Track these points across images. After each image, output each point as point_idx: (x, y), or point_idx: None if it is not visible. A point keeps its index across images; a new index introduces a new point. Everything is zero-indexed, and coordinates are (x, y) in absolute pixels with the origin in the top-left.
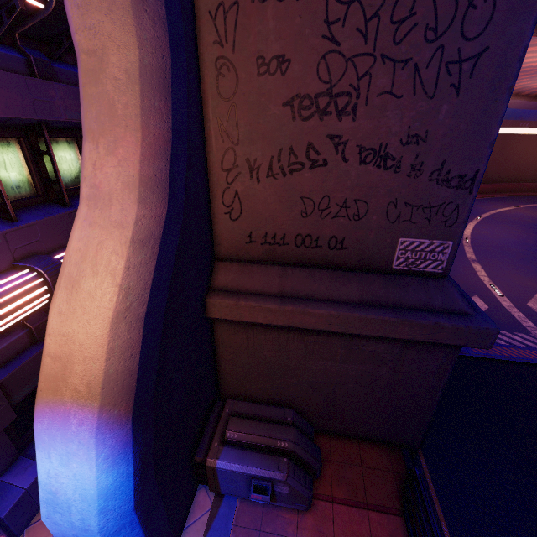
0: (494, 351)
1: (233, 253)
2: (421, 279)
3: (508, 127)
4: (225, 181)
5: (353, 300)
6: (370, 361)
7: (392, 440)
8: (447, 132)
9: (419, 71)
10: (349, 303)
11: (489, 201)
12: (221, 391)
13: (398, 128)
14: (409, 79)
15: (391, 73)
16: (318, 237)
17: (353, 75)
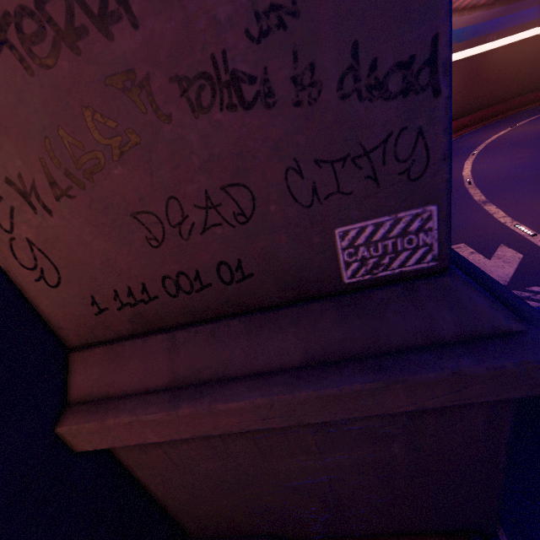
0: None
1: (88, 335)
2: (403, 288)
3: (474, 47)
4: (1, 230)
5: (293, 363)
6: (366, 441)
7: (450, 529)
8: None
9: None
10: (287, 370)
11: (480, 132)
12: (176, 519)
13: (228, 7)
14: None
15: None
16: (196, 271)
17: None
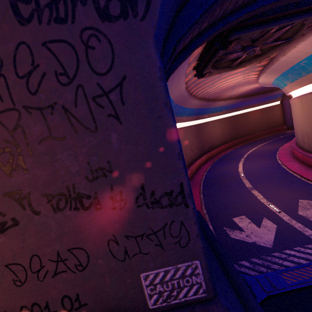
0: (302, 276)
1: None
2: None
3: (233, 112)
4: None
5: None
6: None
7: None
8: (129, 156)
9: (70, 111)
10: None
11: (244, 147)
12: None
13: (77, 167)
14: (64, 120)
15: (42, 120)
16: (46, 302)
17: (4, 131)
